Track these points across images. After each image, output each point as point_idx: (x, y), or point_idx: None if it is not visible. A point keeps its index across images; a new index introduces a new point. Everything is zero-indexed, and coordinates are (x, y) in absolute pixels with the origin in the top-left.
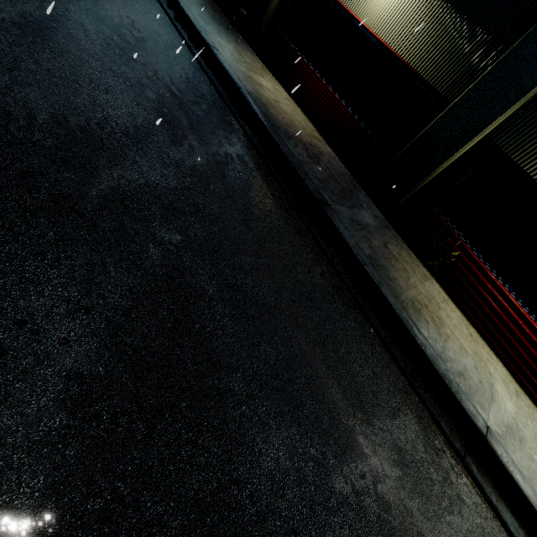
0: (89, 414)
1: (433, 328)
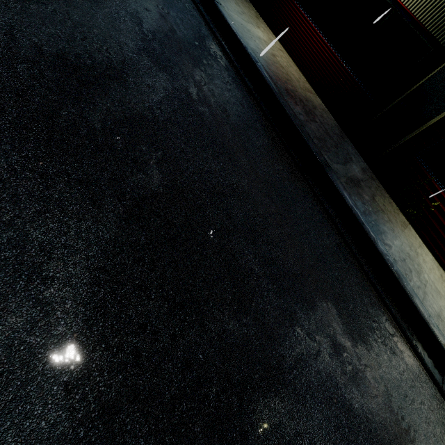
0: (201, 395)
1: (415, 276)
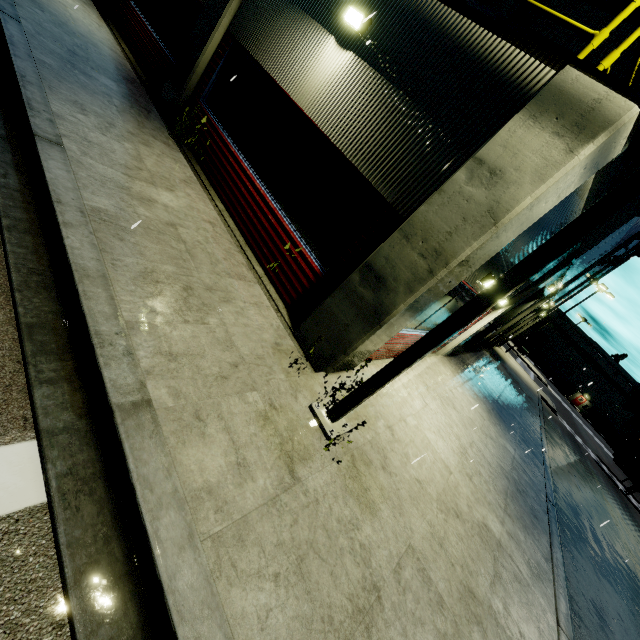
0: None
1: (90, 121)
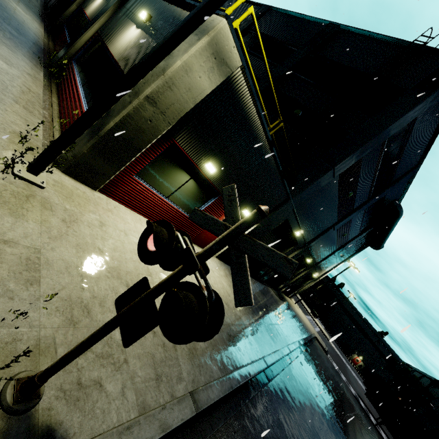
0: None
1: None
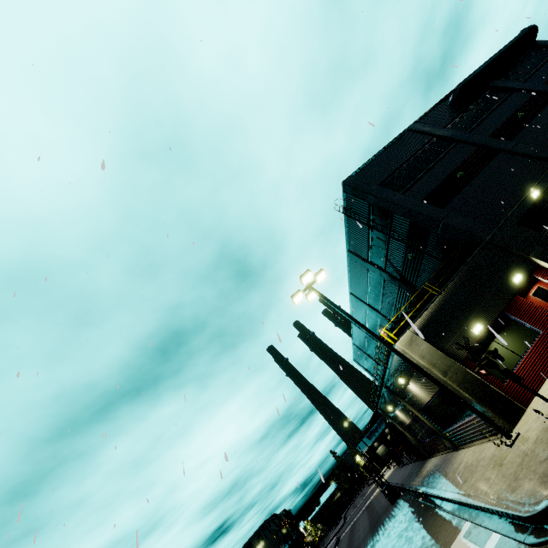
0: None
1: (443, 480)
